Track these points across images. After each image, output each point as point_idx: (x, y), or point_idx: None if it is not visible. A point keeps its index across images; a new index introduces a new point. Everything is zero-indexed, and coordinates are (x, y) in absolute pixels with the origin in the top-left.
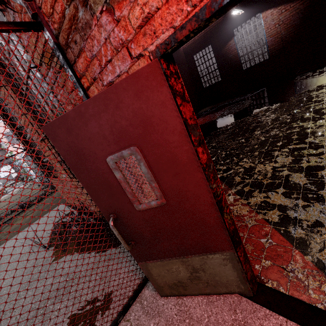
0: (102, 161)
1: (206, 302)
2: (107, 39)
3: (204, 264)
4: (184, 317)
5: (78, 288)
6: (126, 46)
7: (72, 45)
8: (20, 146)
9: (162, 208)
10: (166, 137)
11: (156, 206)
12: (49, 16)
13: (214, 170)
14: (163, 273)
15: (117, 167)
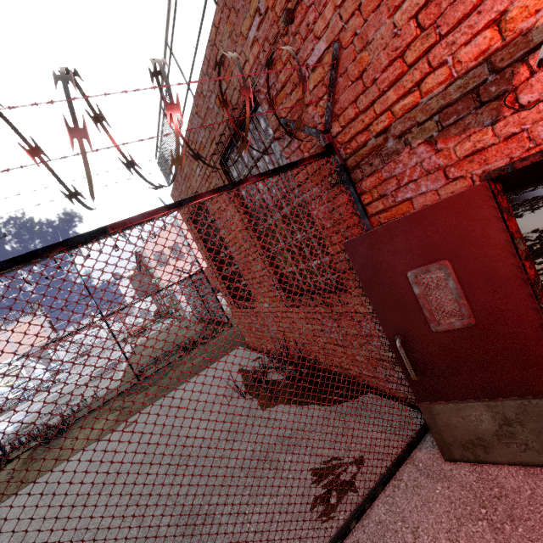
0: (401, 276)
1: (524, 474)
2: (418, 164)
3: (522, 413)
4: (490, 485)
5: (309, 442)
6: (442, 169)
7: (364, 166)
8: (169, 270)
9: (468, 330)
10: (486, 251)
11: (460, 327)
12: (343, 144)
13: (542, 289)
14: (454, 422)
15: (418, 281)
